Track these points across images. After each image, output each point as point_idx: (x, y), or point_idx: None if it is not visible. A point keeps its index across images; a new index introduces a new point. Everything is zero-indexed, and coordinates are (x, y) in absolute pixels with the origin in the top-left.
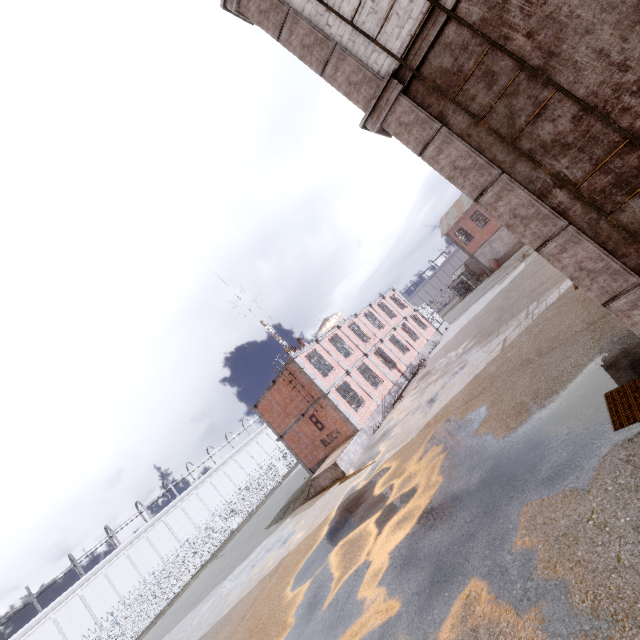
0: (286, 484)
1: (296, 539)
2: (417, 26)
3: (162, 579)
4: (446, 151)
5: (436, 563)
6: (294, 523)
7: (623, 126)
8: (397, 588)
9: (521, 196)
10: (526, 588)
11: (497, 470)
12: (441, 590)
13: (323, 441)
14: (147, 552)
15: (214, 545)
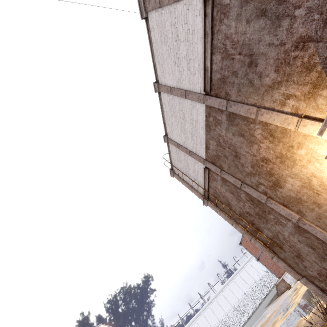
0: None
1: (267, 316)
2: (203, 192)
3: (227, 324)
4: (221, 214)
5: None
6: (270, 308)
7: (249, 219)
8: None
9: (240, 228)
10: None
11: (306, 302)
12: None
13: None
14: (218, 308)
15: (248, 312)
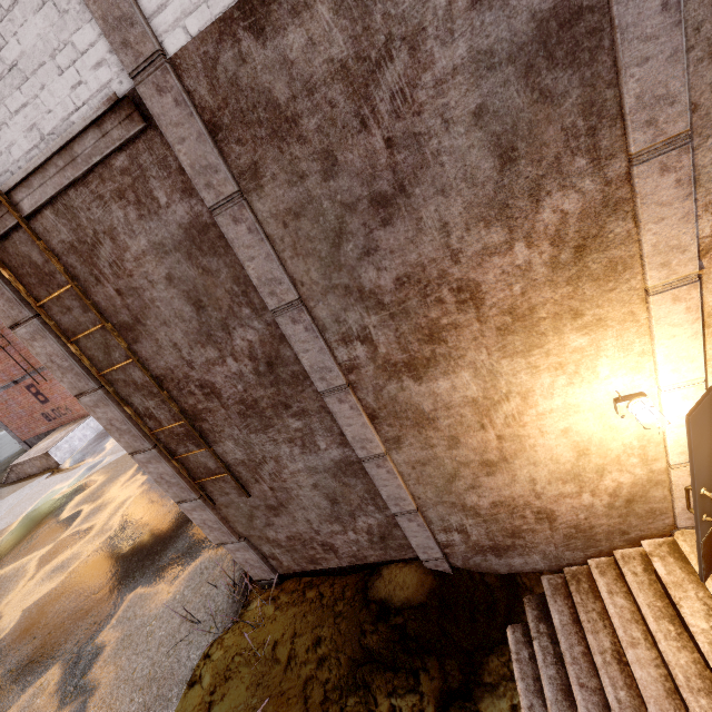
0: (0, 440)
1: None
2: None
3: None
4: (41, 342)
5: (46, 638)
6: None
7: (191, 402)
8: (2, 660)
9: (116, 413)
10: (77, 686)
11: (149, 538)
12: (29, 673)
13: (46, 415)
14: None
15: None
